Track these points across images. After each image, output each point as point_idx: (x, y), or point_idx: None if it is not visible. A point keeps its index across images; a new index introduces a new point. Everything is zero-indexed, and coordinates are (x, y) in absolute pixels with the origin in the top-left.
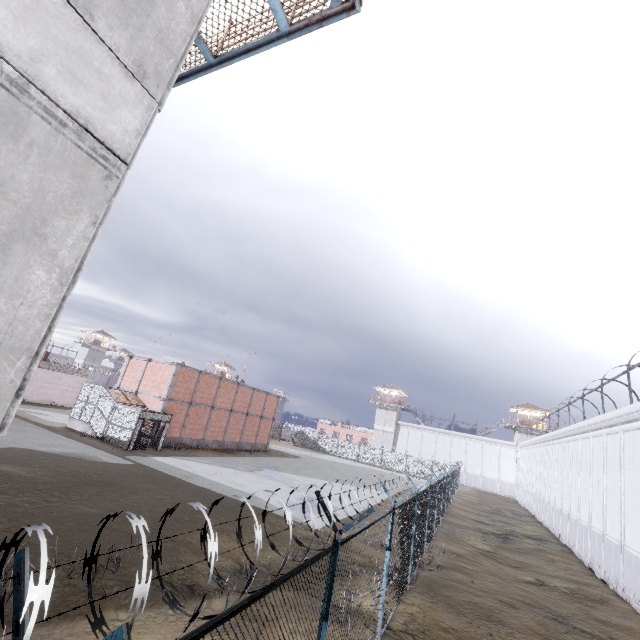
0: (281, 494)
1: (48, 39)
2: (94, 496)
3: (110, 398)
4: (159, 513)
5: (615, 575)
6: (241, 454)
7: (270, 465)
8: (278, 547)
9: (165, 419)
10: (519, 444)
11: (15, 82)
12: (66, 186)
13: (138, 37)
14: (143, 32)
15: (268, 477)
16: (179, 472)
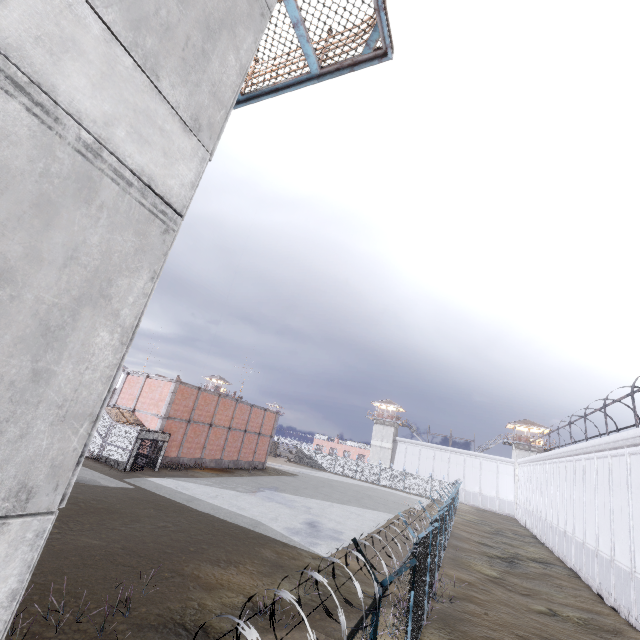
0: (284, 518)
1: (120, 102)
2: (95, 525)
3: (107, 416)
4: (163, 543)
5: (626, 603)
6: (239, 473)
7: (269, 485)
8: (288, 579)
9: (163, 438)
10: (517, 461)
11: (90, 147)
12: (130, 244)
13: (195, 92)
14: (199, 87)
15: (269, 499)
16: (179, 495)
